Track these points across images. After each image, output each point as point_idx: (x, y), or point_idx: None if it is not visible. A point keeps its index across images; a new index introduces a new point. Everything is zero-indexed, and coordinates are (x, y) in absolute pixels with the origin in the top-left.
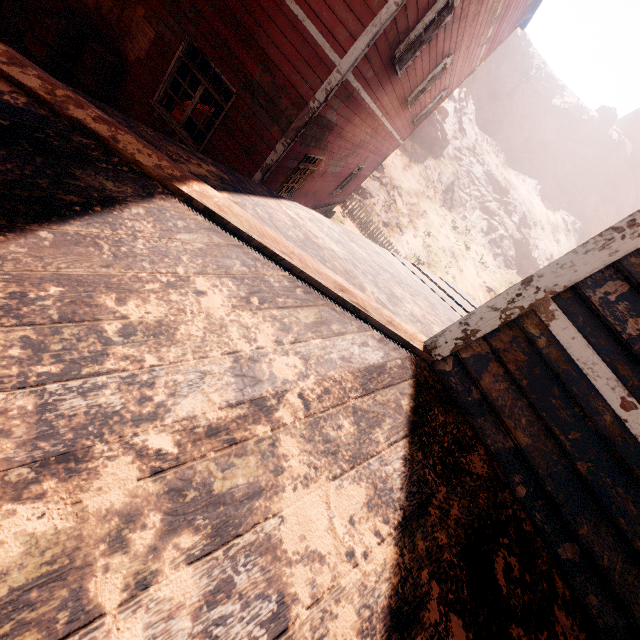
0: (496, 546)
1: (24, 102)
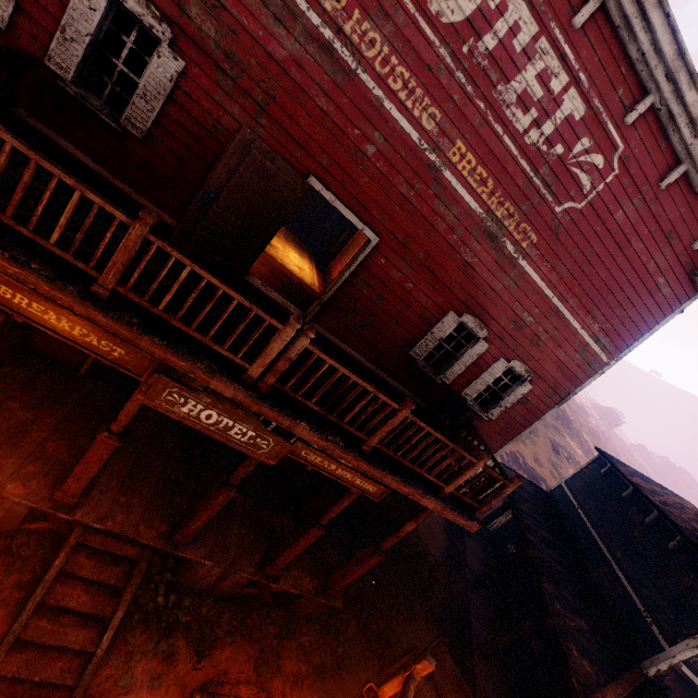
0: None
1: None
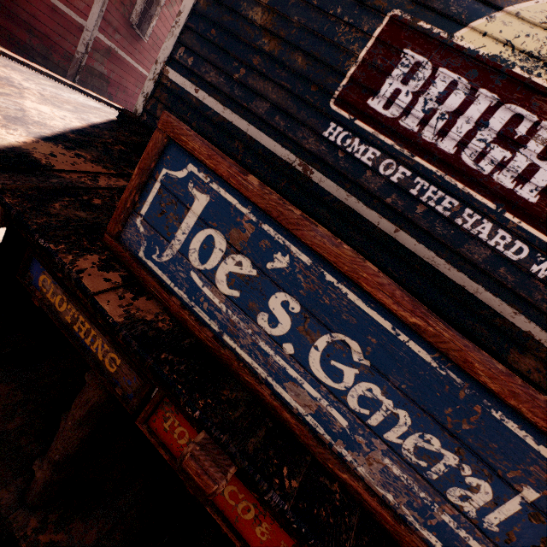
0: None
1: None
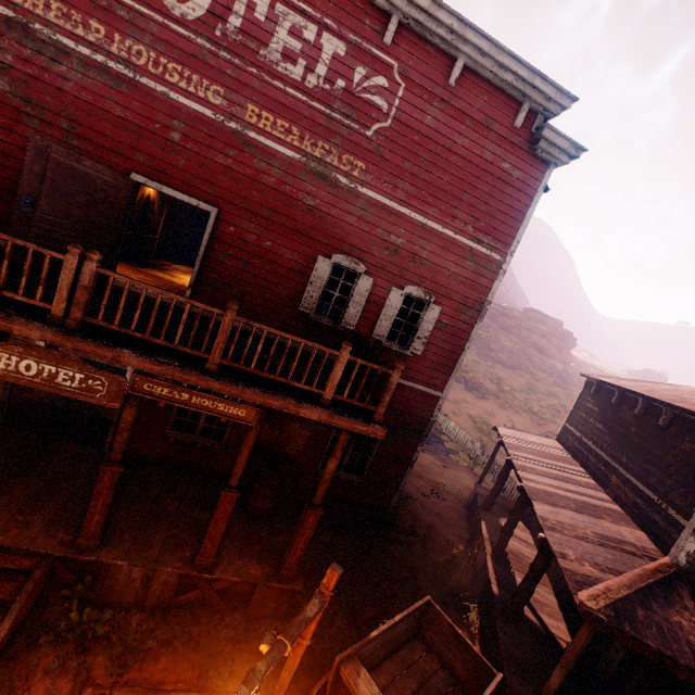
0: None
1: (610, 610)
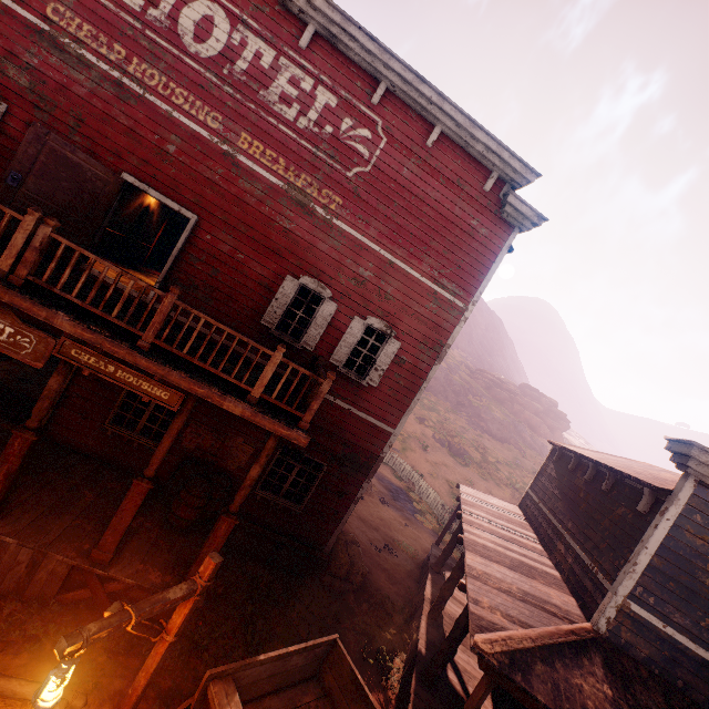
0: (671, 701)
1: (505, 657)
